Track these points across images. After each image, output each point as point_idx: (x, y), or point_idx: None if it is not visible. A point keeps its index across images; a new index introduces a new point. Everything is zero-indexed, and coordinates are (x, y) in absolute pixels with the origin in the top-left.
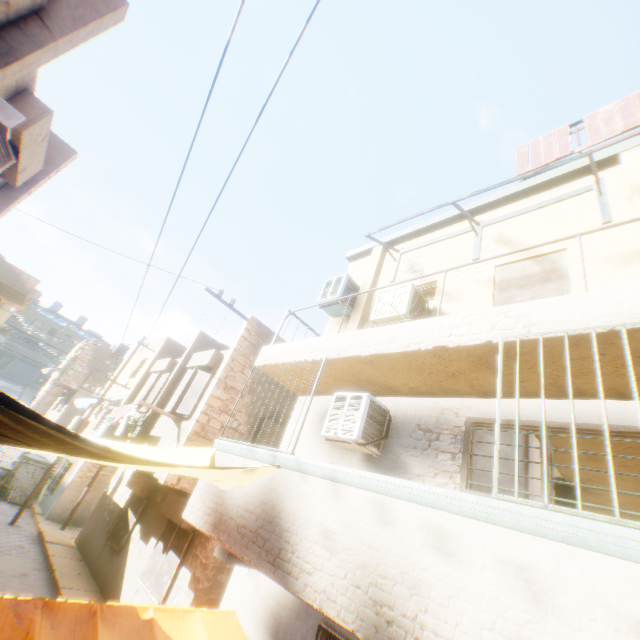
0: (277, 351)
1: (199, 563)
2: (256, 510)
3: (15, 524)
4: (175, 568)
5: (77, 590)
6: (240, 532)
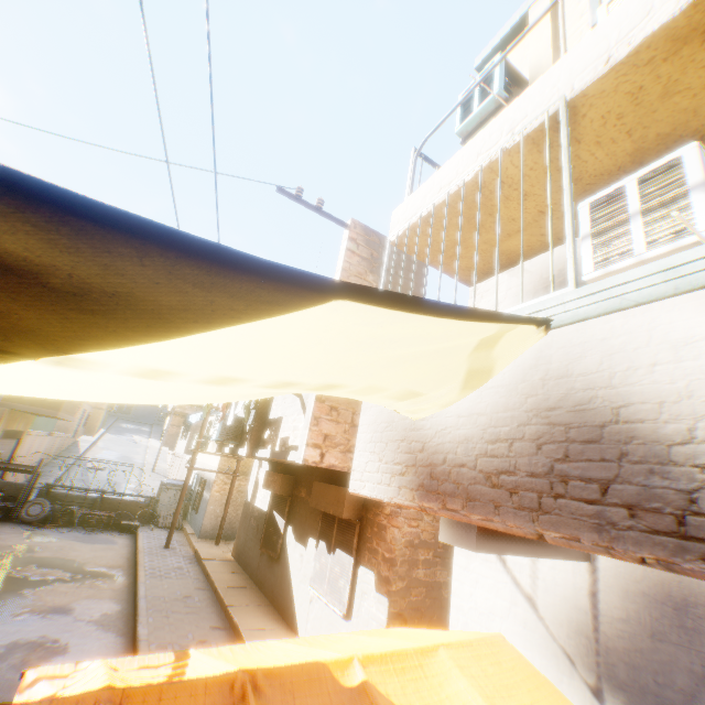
0: (425, 193)
1: (381, 560)
2: (524, 432)
3: (169, 547)
4: (350, 570)
5: (245, 607)
6: (500, 486)
